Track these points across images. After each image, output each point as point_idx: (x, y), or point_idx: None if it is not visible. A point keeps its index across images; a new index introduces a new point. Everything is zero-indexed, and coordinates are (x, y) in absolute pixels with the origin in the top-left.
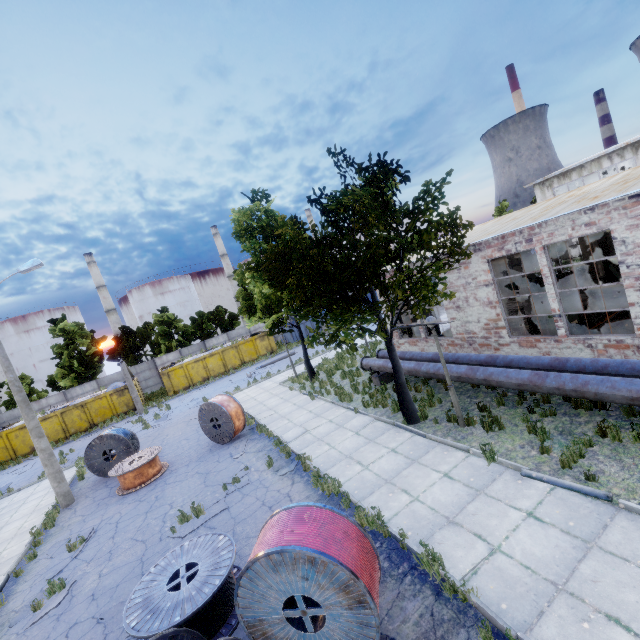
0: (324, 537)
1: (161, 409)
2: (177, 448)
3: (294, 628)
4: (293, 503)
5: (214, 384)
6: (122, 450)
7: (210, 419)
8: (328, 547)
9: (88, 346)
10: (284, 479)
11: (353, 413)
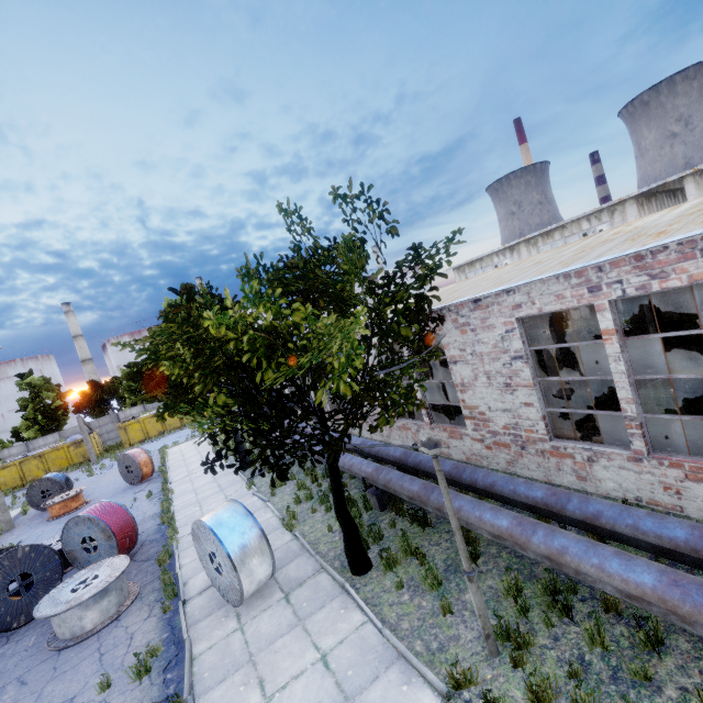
0: (102, 512)
1: (111, 460)
2: (104, 489)
3: (86, 552)
4: (144, 516)
5: (166, 438)
6: (57, 490)
7: (126, 466)
8: (101, 515)
9: (54, 399)
10: (151, 504)
11: (225, 462)
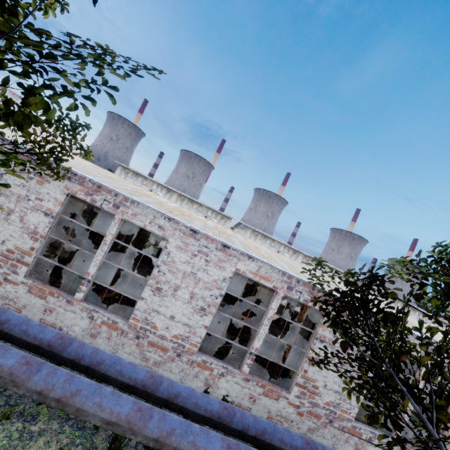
0: None
1: None
2: None
3: None
4: None
5: None
6: None
7: None
8: None
9: None
10: None
11: None
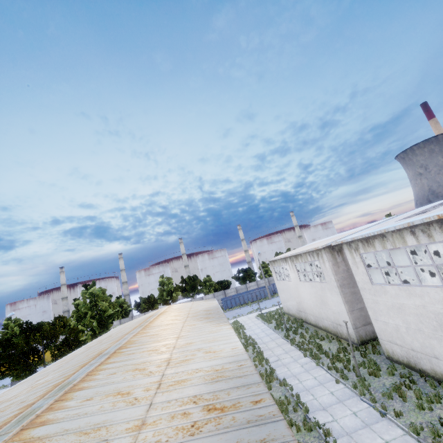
0: None
1: None
2: None
3: None
4: None
5: None
6: None
7: None
8: None
9: None
10: None
11: None
